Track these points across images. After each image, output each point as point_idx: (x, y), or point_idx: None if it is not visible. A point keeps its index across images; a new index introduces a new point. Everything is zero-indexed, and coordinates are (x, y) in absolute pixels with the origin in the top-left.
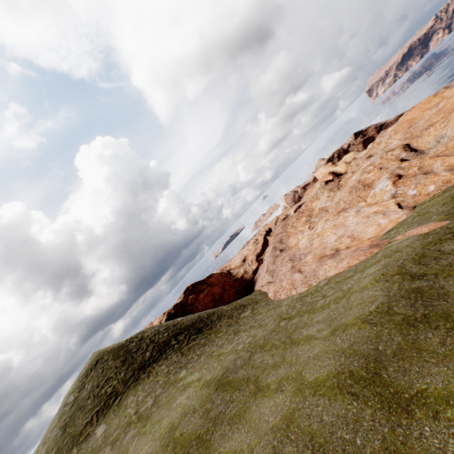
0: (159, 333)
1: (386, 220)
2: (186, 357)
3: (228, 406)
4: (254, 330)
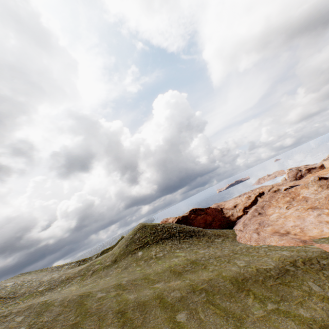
0: (172, 227)
1: (328, 231)
2: (181, 245)
3: (192, 268)
4: (217, 250)
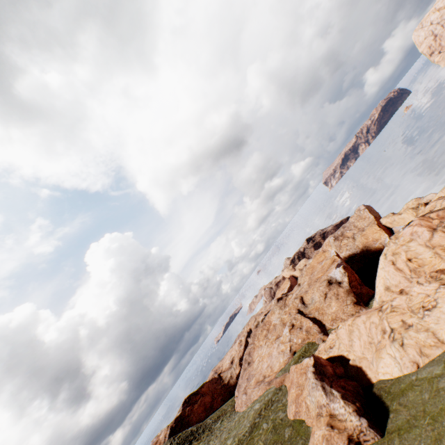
0: None
1: (282, 360)
2: None
3: None
4: (216, 441)
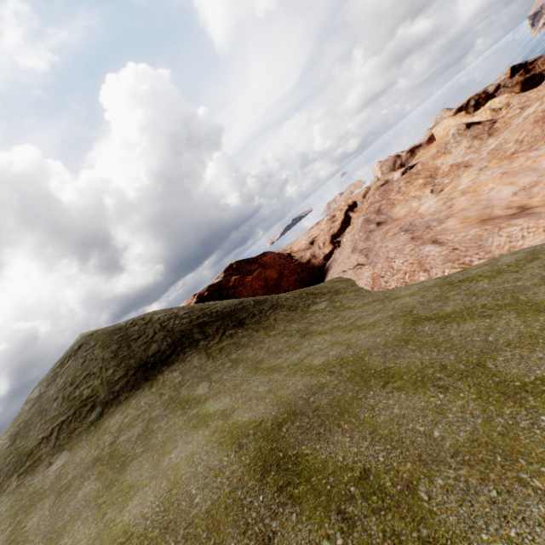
0: (178, 319)
1: None
2: (213, 361)
3: None
4: (344, 334)
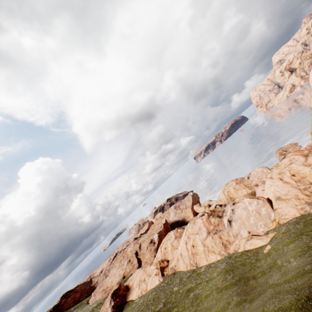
0: None
1: (117, 280)
2: None
3: None
4: None
